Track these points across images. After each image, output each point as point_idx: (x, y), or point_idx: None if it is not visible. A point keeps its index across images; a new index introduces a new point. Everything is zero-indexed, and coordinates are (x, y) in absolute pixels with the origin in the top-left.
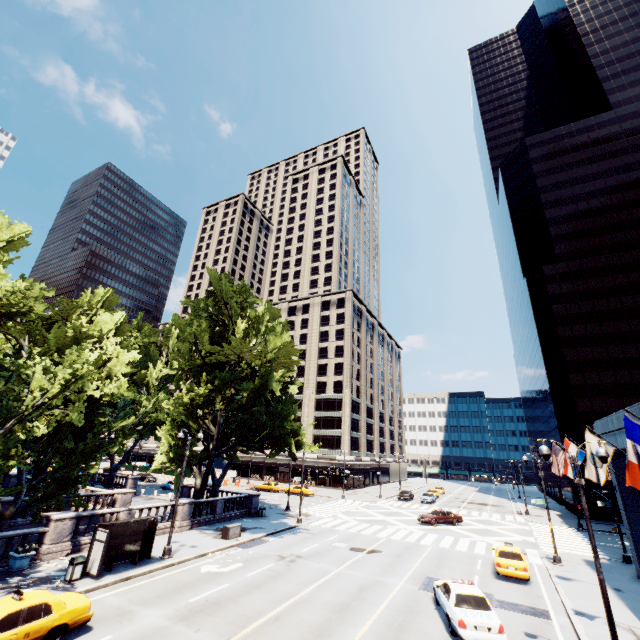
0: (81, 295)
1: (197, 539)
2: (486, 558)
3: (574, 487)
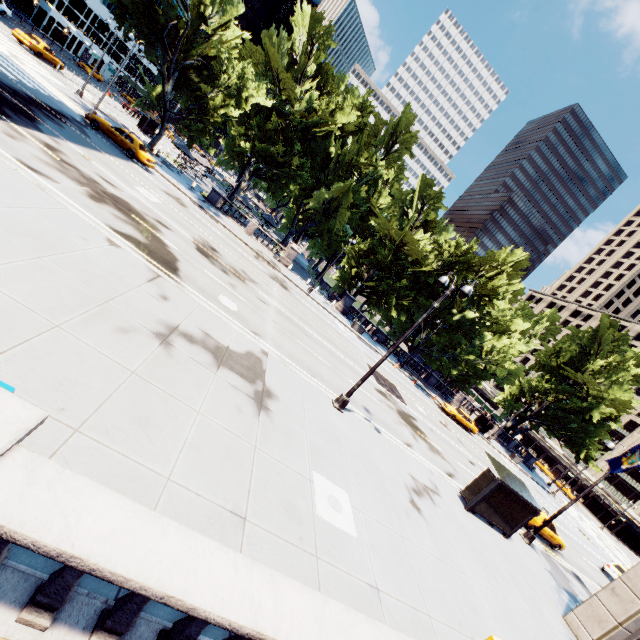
0: None
1: (498, 446)
2: None
3: None
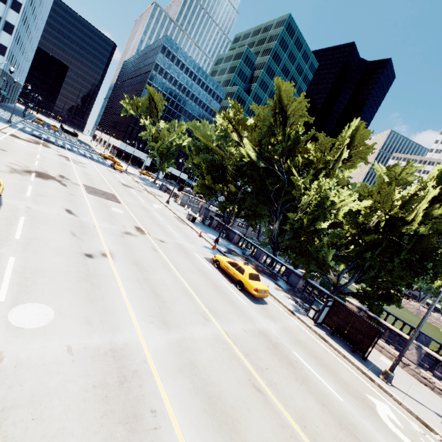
0: None
1: None
2: None
3: None
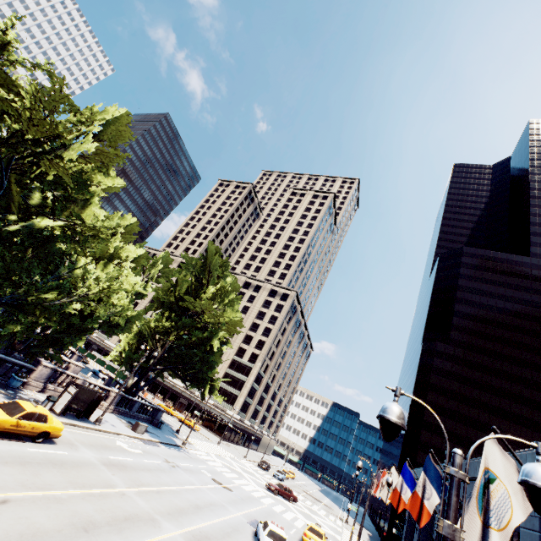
0: (114, 214)
1: (116, 422)
2: (300, 530)
3: (389, 518)
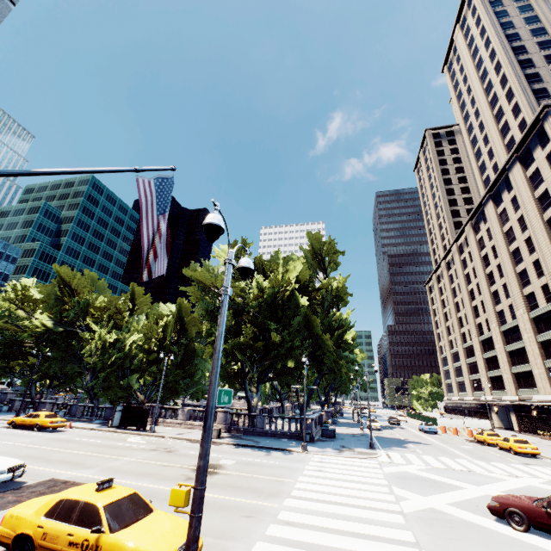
0: None
1: (200, 434)
2: (211, 549)
3: None
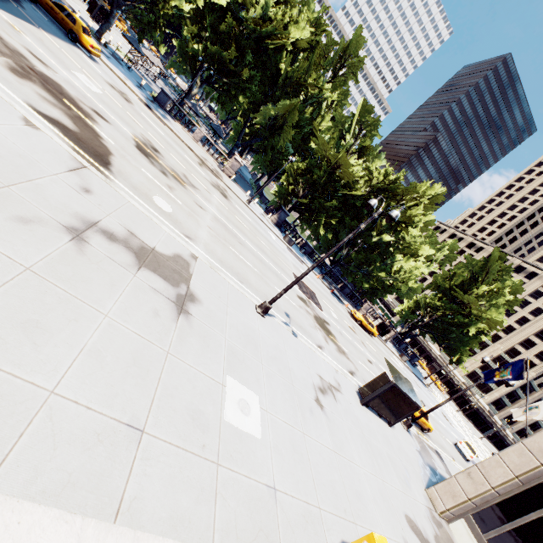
0: None
1: (391, 347)
2: None
3: None
